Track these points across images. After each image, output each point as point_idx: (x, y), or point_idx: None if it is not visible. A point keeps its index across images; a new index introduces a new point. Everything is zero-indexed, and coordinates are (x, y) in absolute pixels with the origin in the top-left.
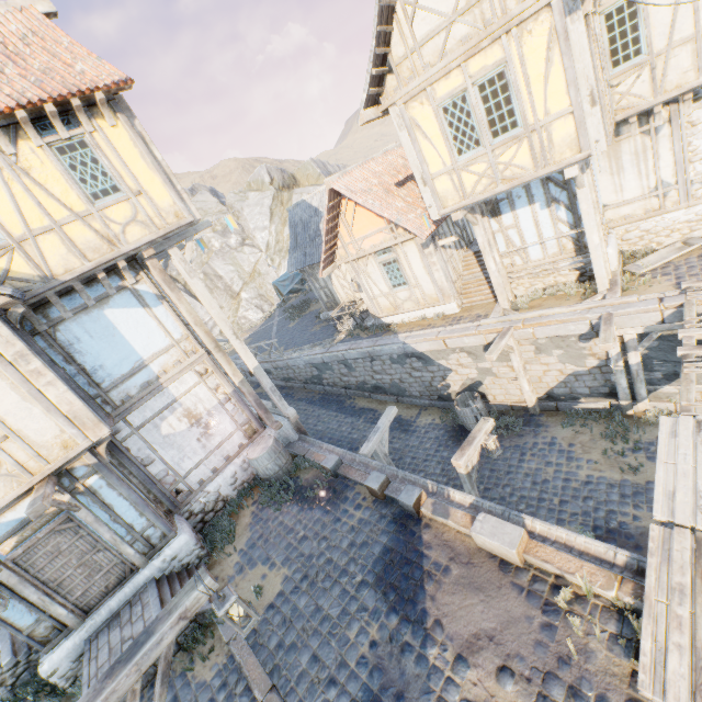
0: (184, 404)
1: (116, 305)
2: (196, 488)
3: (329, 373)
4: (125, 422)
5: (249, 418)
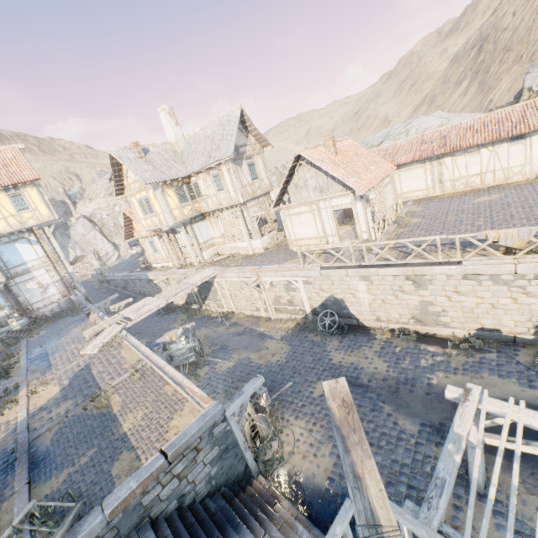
0: (38, 279)
1: (20, 242)
2: (36, 310)
3: (129, 285)
4: (14, 280)
5: (65, 290)
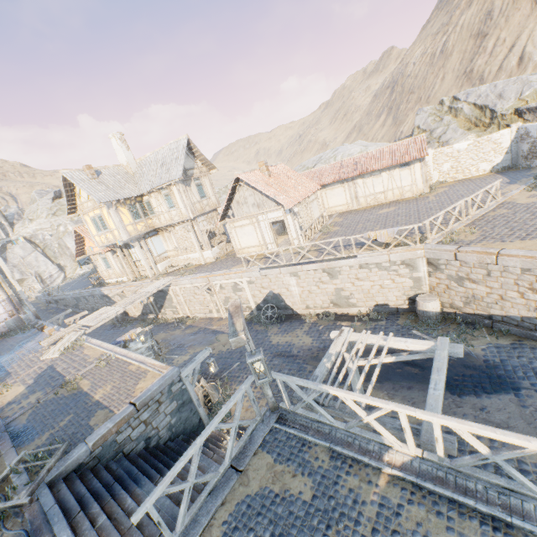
0: None
1: None
2: None
3: (81, 303)
4: None
5: (13, 309)
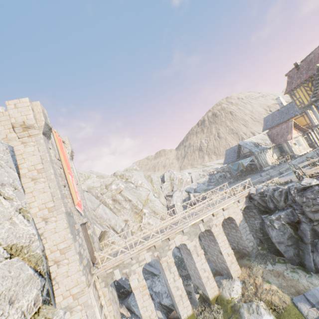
0: None
1: None
2: None
3: None
4: None
5: None
